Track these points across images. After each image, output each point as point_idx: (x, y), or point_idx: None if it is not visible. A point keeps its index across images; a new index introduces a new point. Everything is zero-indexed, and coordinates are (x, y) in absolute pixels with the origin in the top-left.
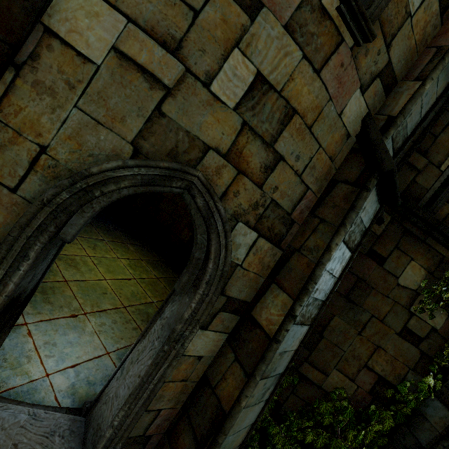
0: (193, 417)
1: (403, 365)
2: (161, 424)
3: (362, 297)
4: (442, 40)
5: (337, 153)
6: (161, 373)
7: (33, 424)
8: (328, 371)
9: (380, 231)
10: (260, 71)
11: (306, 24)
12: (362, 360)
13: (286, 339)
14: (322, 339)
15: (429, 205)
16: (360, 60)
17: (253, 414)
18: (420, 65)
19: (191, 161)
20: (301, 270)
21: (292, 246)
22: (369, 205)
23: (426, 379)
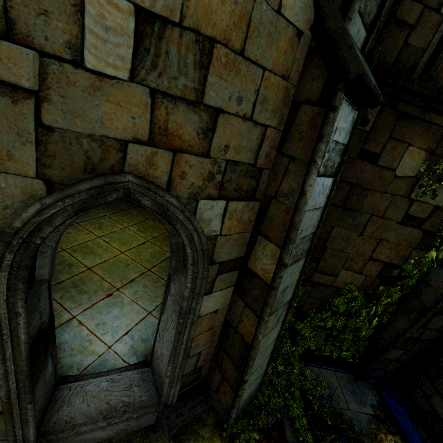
0: (227, 349)
1: (407, 248)
2: (205, 358)
3: (359, 202)
4: None
5: (290, 66)
6: (187, 336)
7: (113, 386)
8: (337, 273)
9: (369, 125)
10: (138, 4)
11: None
12: (366, 255)
13: (284, 281)
14: (326, 250)
15: (428, 70)
16: None
17: (274, 334)
18: None
19: (114, 165)
20: (281, 218)
21: (268, 194)
22: (342, 122)
23: (428, 254)
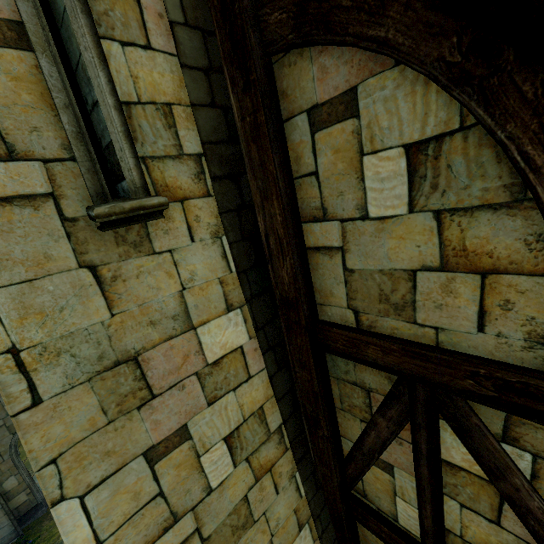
0: None
1: None
2: None
3: None
4: None
5: None
6: None
7: None
8: None
9: None
10: None
11: None
12: None
13: None
14: None
15: None
16: None
17: None
18: None
19: None
20: None
21: None
22: None
23: None
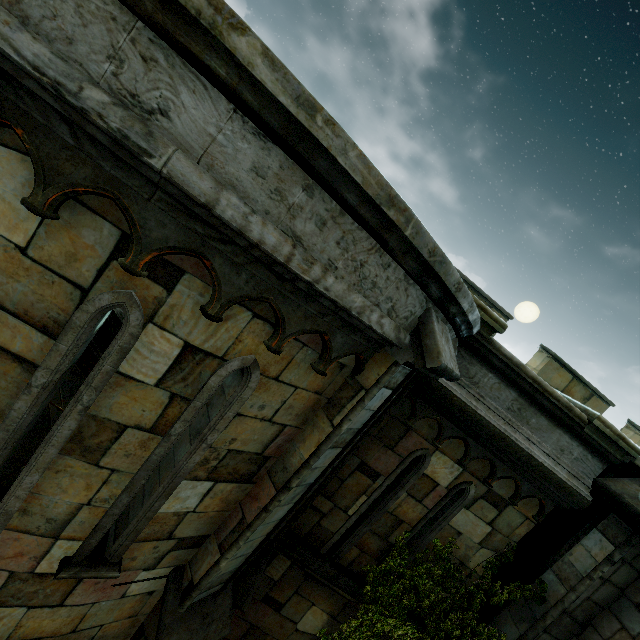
0: None
1: None
2: None
3: None
4: (248, 507)
5: (139, 609)
6: None
7: None
8: None
9: (278, 576)
10: None
11: (21, 590)
12: None
13: None
14: None
15: (339, 545)
16: (128, 565)
17: None
18: (228, 527)
19: None
20: None
21: None
22: None
23: None
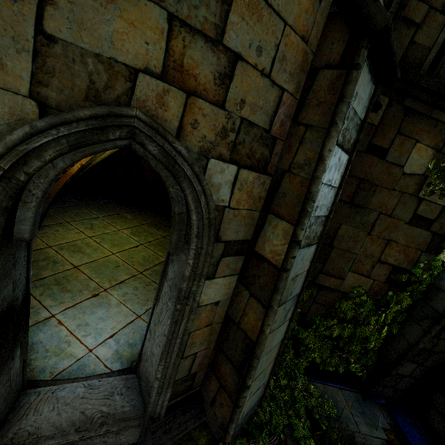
0: (227, 351)
1: (416, 250)
2: (201, 362)
3: (367, 198)
4: None
5: (310, 28)
6: (183, 328)
7: (91, 392)
8: (344, 275)
9: (378, 119)
10: None
11: None
12: (375, 257)
13: (295, 265)
14: (333, 249)
15: (433, 69)
16: None
17: (280, 333)
18: None
19: (120, 97)
20: (295, 192)
21: (281, 168)
22: (361, 89)
23: (439, 256)
